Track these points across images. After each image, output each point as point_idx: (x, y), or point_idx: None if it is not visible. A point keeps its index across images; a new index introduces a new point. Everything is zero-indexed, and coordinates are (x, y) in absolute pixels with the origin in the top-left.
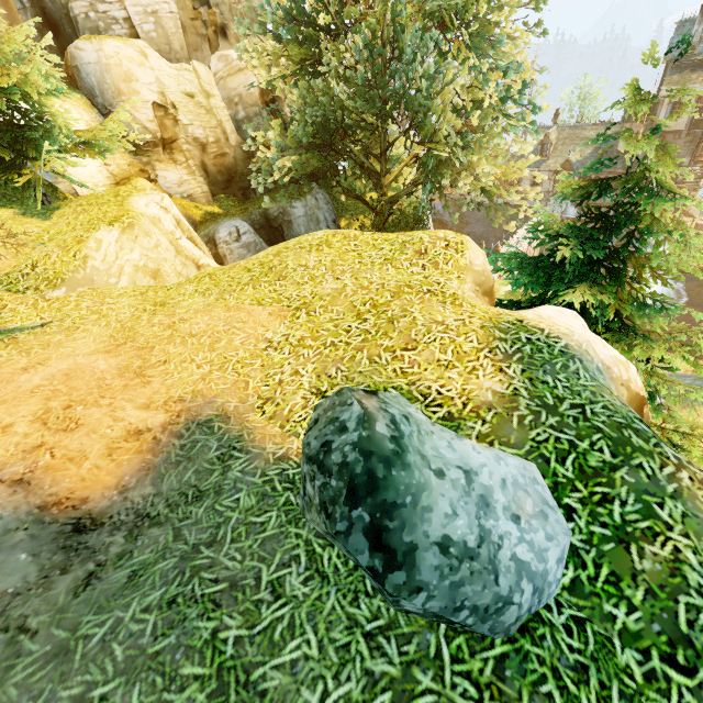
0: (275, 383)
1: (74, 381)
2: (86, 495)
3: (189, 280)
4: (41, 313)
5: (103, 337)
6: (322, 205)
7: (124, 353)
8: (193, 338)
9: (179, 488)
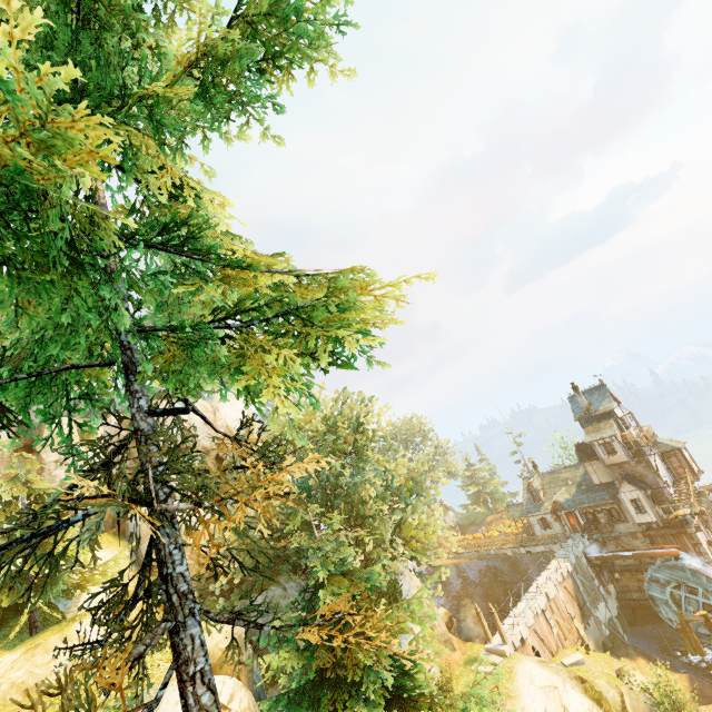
0: None
1: None
2: None
3: None
4: None
5: None
6: (292, 593)
7: None
8: None
9: None
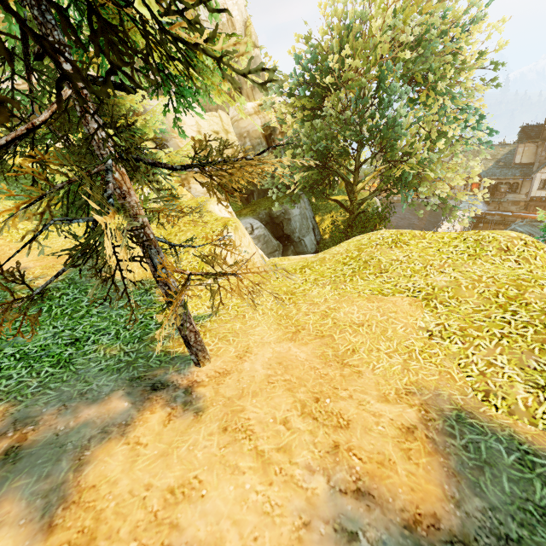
0: (477, 374)
1: (293, 370)
2: (431, 510)
3: (290, 271)
4: (203, 302)
5: (273, 325)
6: (307, 207)
7: (309, 341)
8: (363, 328)
9: (511, 501)
